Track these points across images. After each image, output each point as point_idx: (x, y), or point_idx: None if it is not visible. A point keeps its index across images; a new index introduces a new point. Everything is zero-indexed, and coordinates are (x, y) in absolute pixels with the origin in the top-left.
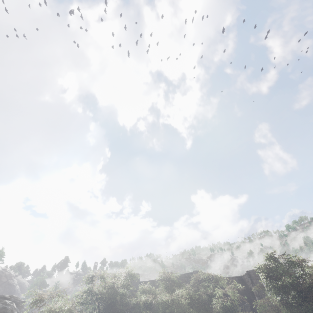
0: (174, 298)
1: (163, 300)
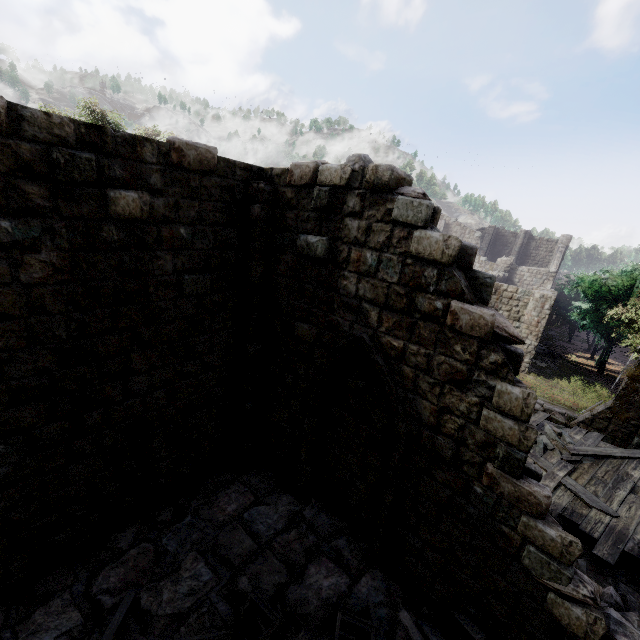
0: None
1: None
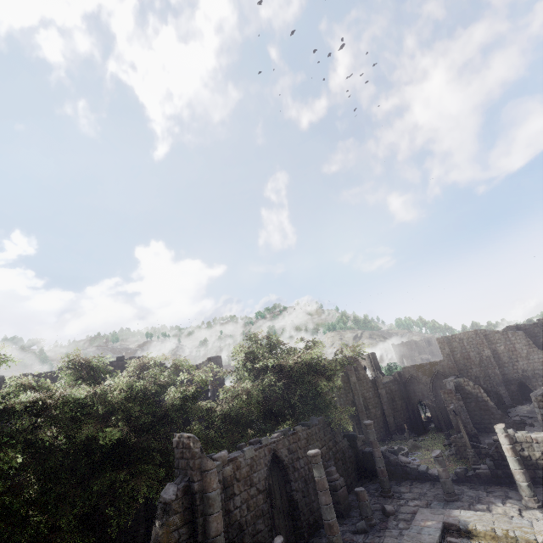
0: (101, 392)
1: (76, 398)
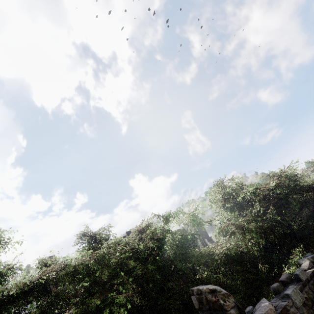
0: (100, 255)
1: (77, 267)
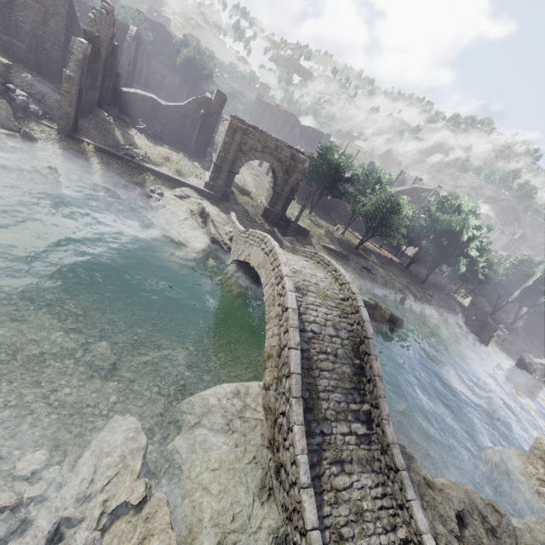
0: None
1: None
